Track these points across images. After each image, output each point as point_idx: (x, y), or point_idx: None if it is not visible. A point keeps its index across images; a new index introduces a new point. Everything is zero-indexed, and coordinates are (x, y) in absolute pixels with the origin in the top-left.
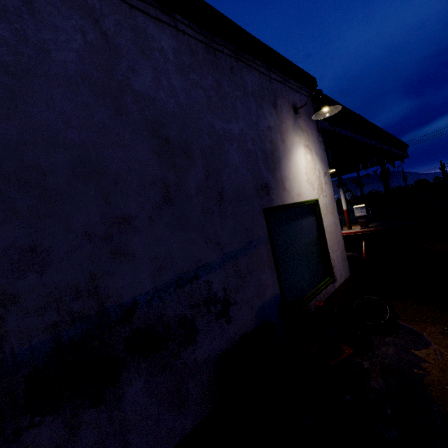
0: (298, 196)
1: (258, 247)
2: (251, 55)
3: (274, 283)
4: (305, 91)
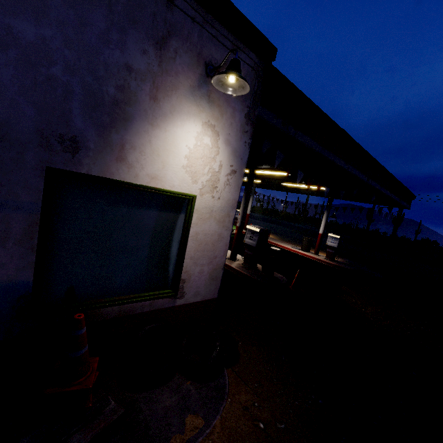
0: (152, 178)
1: (4, 212)
2: None
3: (23, 266)
4: (249, 56)
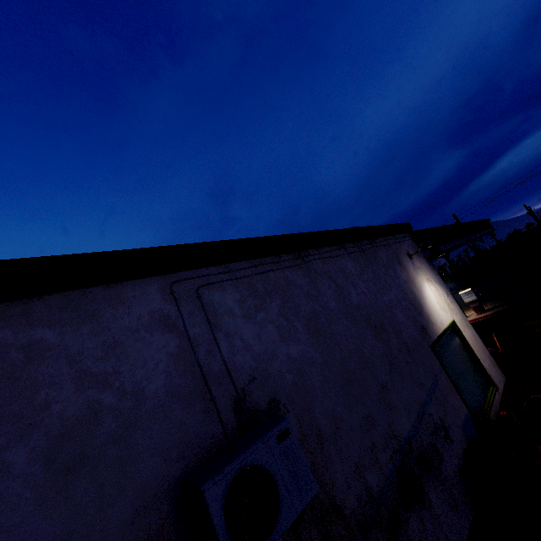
0: (441, 324)
1: (440, 378)
2: (376, 238)
3: (461, 404)
4: (407, 236)
